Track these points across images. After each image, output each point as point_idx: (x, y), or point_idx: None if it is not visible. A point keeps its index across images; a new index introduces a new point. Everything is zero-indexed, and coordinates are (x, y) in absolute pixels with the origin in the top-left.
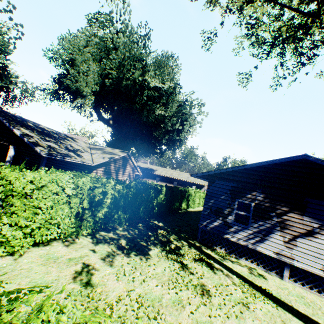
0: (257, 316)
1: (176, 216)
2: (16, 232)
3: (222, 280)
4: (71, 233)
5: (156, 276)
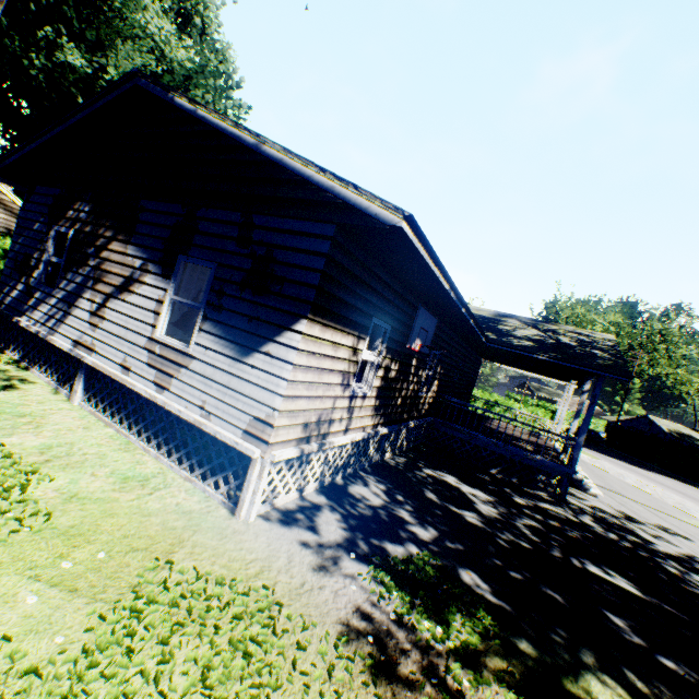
0: None
1: None
2: None
3: None
4: None
5: None
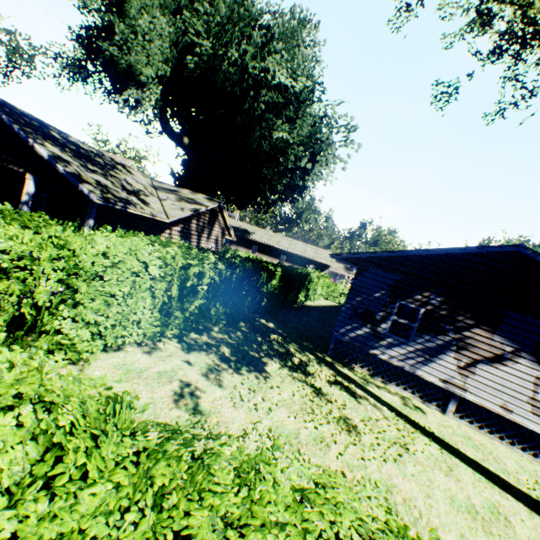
0: (419, 460)
1: (291, 313)
2: (82, 332)
3: (370, 412)
4: (154, 335)
5: (284, 404)
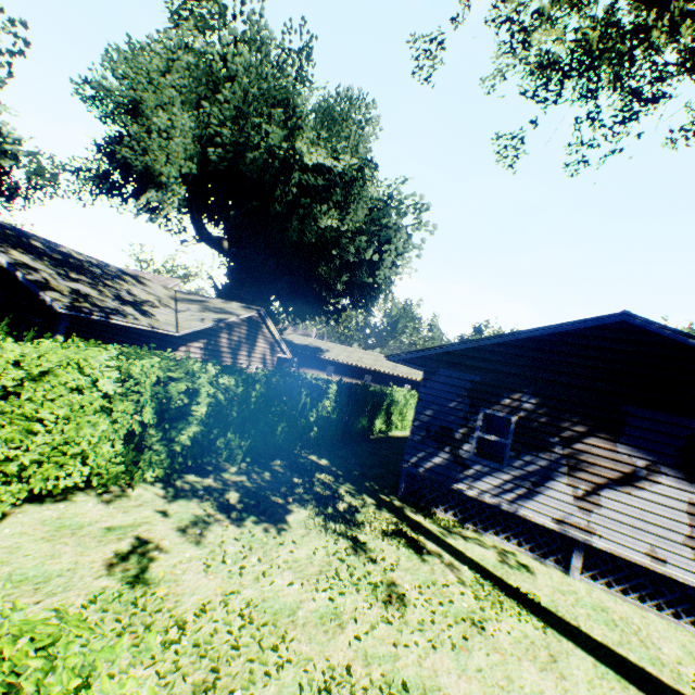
0: (498, 646)
1: (362, 446)
2: None
3: (437, 574)
4: (116, 476)
5: (293, 566)
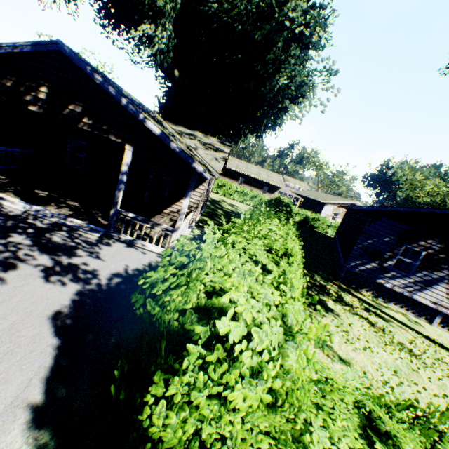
0: None
1: None
2: None
3: (404, 334)
4: None
5: (367, 339)
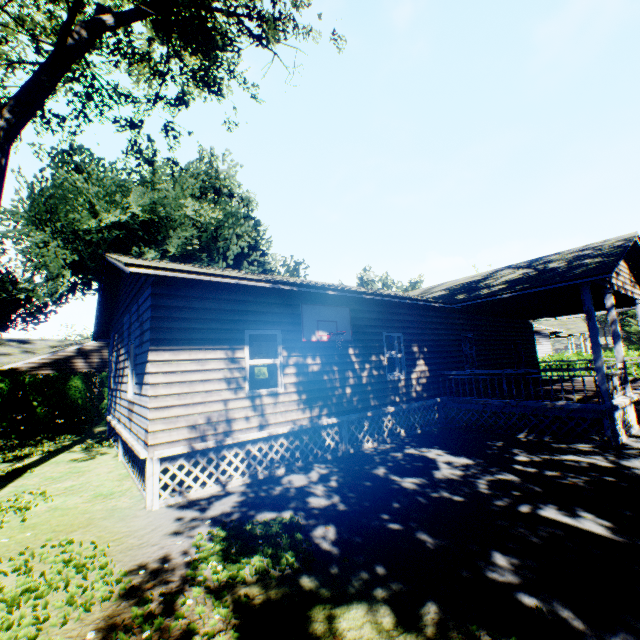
0: None
1: None
2: None
3: None
4: None
5: None
